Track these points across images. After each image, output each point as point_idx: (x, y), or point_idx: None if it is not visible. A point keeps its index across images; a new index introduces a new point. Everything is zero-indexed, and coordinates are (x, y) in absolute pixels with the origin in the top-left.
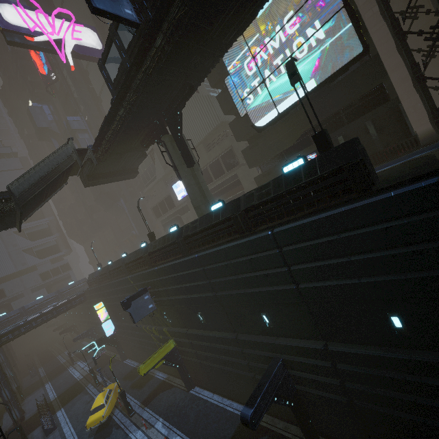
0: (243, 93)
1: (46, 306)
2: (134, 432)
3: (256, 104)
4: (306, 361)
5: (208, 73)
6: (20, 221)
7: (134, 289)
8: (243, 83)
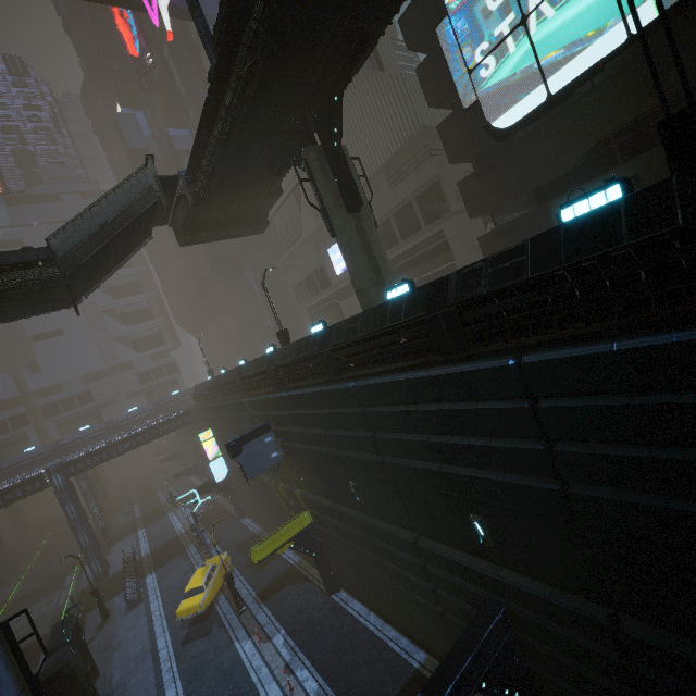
0: (473, 55)
1: (141, 422)
2: (242, 641)
3: (501, 78)
4: (558, 630)
5: (401, 2)
6: (72, 299)
7: (252, 421)
8: (475, 31)
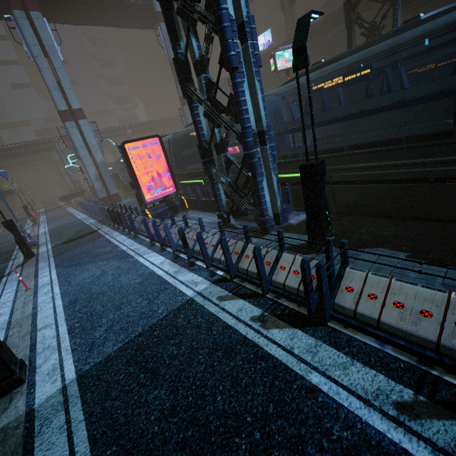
0: None
1: None
2: None
3: None
4: None
5: None
6: None
7: None
8: None
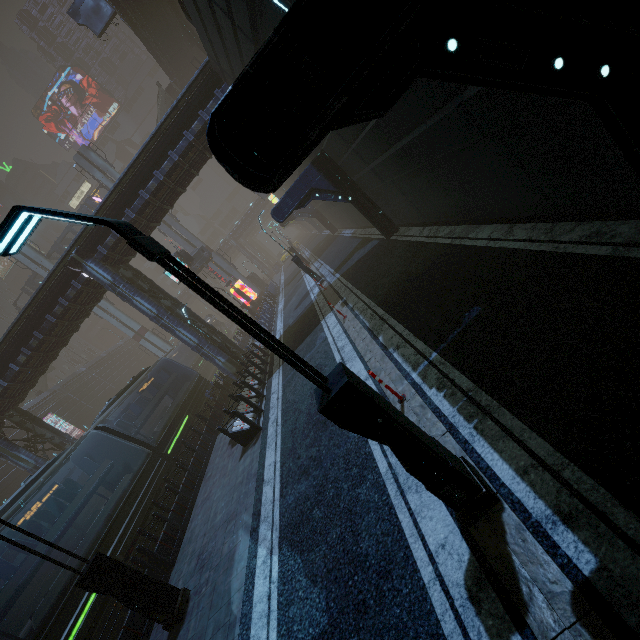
0: None
1: None
2: None
3: None
4: None
5: None
6: None
7: None
8: None
